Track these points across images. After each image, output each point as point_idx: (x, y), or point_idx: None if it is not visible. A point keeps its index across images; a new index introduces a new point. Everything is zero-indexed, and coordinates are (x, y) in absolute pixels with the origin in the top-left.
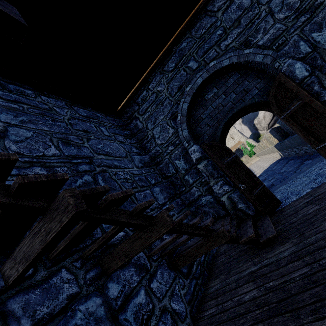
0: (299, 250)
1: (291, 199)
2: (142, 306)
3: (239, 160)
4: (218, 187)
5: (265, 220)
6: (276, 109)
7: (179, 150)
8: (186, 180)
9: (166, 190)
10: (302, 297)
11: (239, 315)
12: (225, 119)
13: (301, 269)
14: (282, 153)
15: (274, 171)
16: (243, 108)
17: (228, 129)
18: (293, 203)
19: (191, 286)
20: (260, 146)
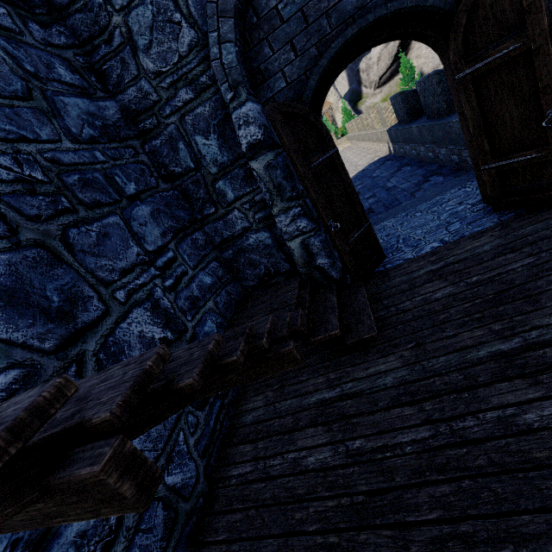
0: (415, 380)
1: (403, 254)
2: (87, 537)
3: (340, 164)
4: (288, 221)
5: (358, 294)
6: (457, 49)
7: (208, 105)
8: (219, 191)
9: (168, 212)
10: (415, 499)
11: (295, 497)
12: (339, 40)
13: (417, 428)
14: (395, 146)
15: (376, 181)
16: (389, 17)
17: (338, 75)
18: (406, 265)
19: (211, 418)
20: (361, 122)
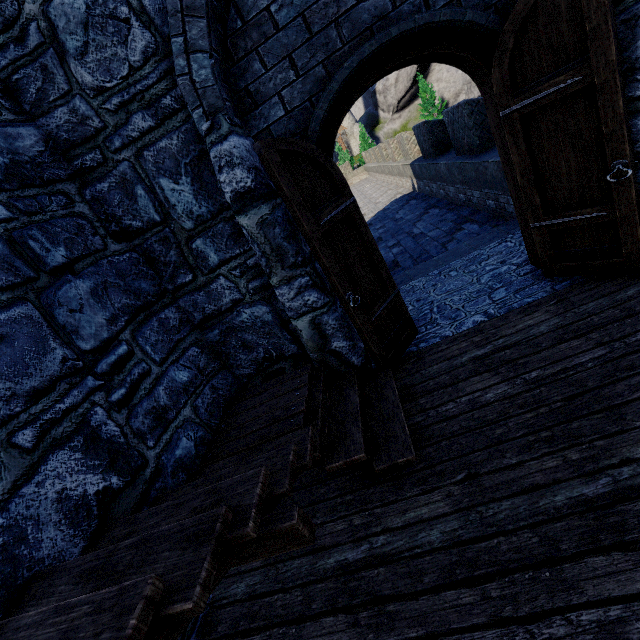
0: (471, 540)
1: (439, 329)
2: None
3: (359, 218)
4: (292, 294)
5: (386, 389)
6: (502, 79)
7: (176, 137)
8: (197, 253)
9: (122, 284)
10: None
11: None
12: (353, 59)
13: (482, 632)
14: (420, 183)
15: (399, 224)
16: (418, 33)
17: (353, 103)
18: (445, 346)
19: None
20: (380, 152)
